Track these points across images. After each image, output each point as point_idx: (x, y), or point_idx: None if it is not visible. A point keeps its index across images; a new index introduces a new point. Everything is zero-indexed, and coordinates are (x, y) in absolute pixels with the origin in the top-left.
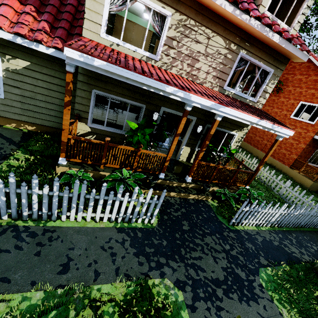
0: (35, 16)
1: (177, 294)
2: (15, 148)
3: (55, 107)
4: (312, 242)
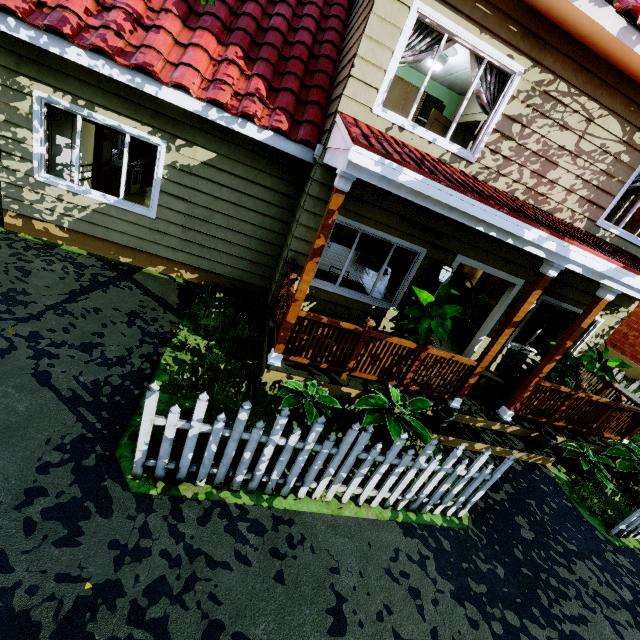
0: (241, 67)
1: None
2: (175, 321)
3: (242, 240)
4: None
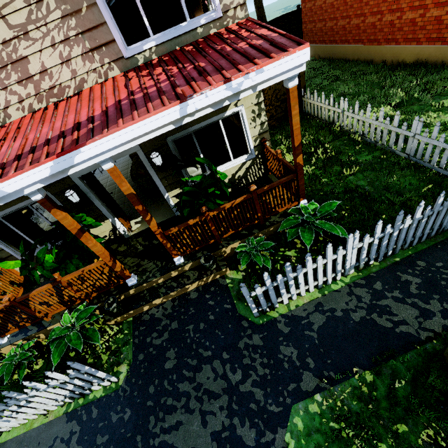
0: None
1: None
2: None
3: None
4: None
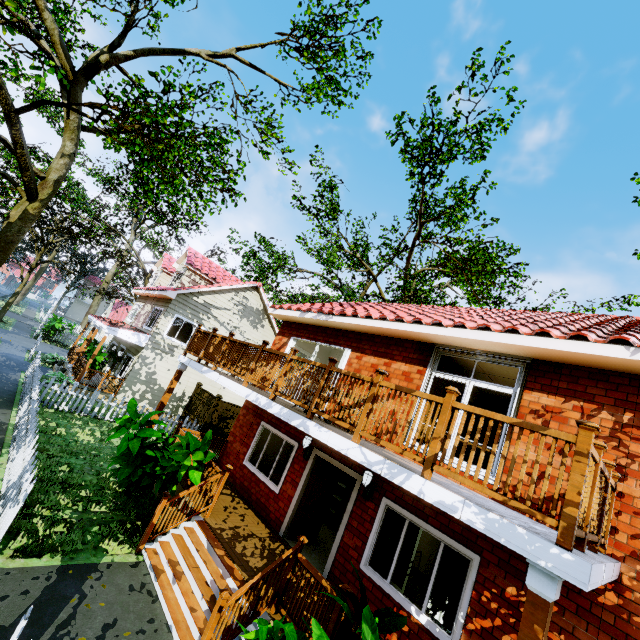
0: None
1: None
2: None
3: None
4: None
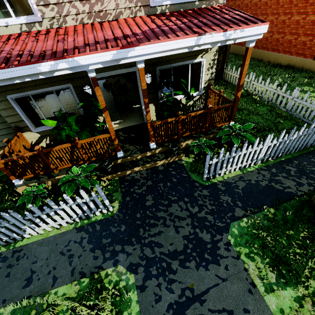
0: None
1: (128, 278)
2: None
3: (1, 126)
4: None
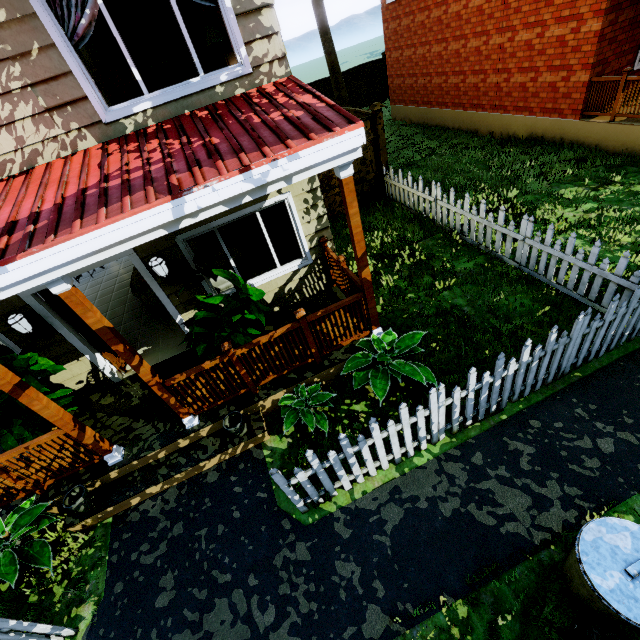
0: None
1: None
2: None
3: None
4: (603, 420)
